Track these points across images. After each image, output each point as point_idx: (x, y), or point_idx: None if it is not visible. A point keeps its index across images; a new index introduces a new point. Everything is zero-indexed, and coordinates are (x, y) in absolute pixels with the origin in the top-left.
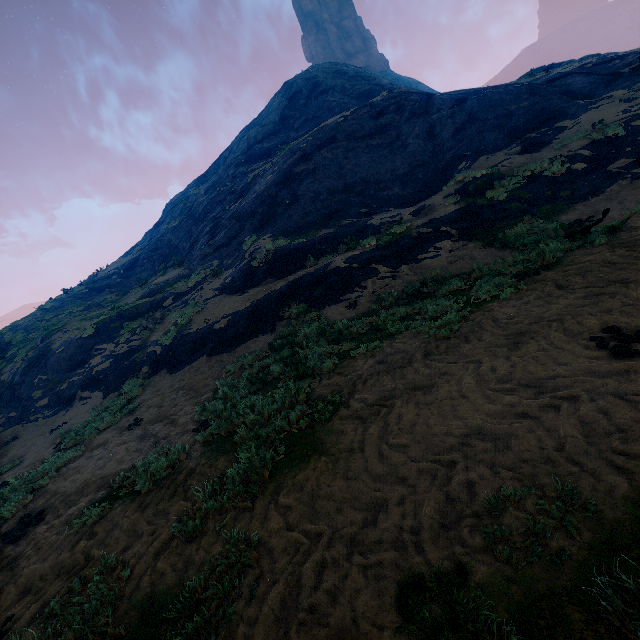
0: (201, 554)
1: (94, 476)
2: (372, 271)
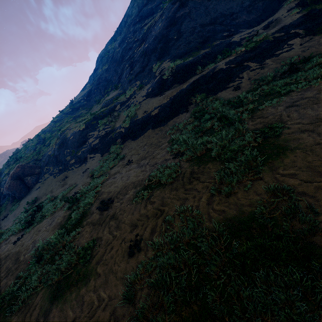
0: (245, 200)
1: (126, 183)
2: (245, 67)
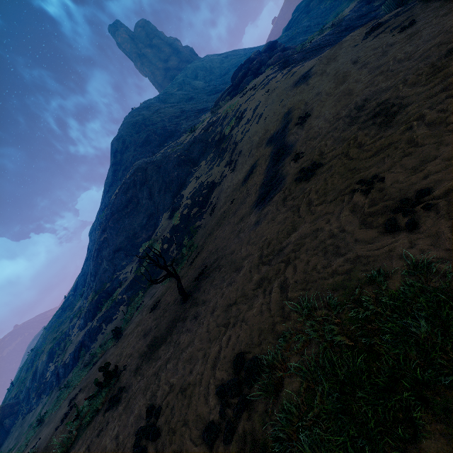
0: None
1: None
2: (101, 328)
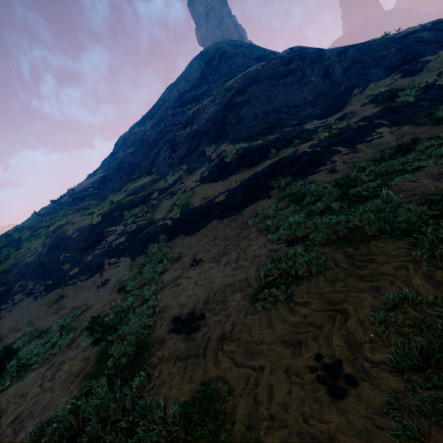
0: None
1: (212, 288)
2: (334, 151)
